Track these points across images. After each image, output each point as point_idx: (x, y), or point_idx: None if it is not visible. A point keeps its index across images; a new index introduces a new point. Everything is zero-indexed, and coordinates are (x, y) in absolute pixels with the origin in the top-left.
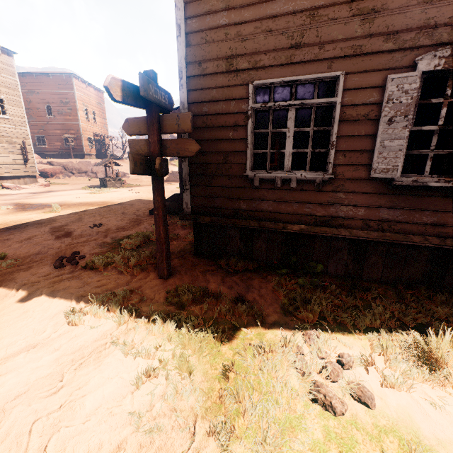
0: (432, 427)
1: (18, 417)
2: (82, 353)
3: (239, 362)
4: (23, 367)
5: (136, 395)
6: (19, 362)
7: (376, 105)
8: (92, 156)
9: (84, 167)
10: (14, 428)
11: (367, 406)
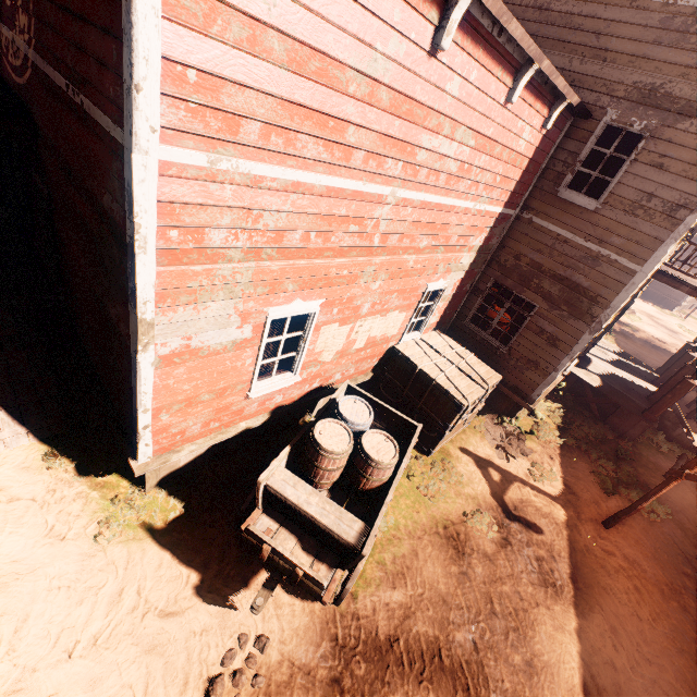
0: None
1: None
2: None
3: None
4: None
5: None
6: None
7: None
8: None
9: None
10: None
11: None
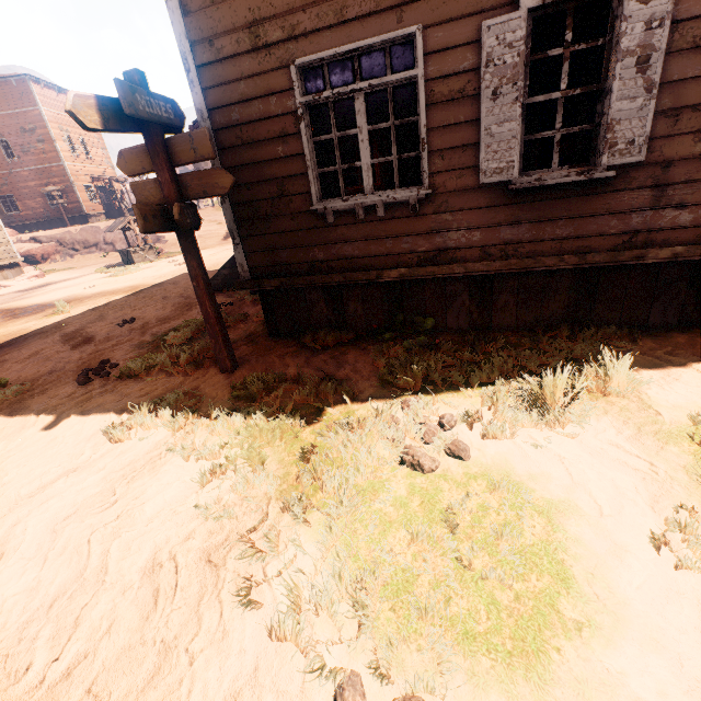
0: (528, 466)
1: (73, 534)
2: (133, 467)
3: (321, 444)
4: (65, 491)
5: (202, 493)
6: (60, 487)
7: (474, 72)
8: (99, 216)
9: (91, 237)
10: (71, 542)
11: (461, 459)
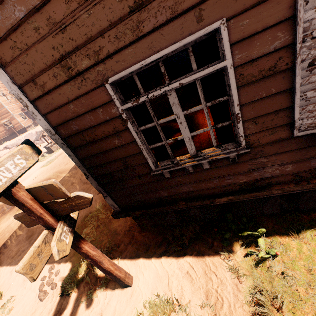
0: None
1: None
2: None
3: None
4: None
5: None
6: None
7: (285, 48)
8: (31, 125)
9: (30, 139)
10: None
11: None
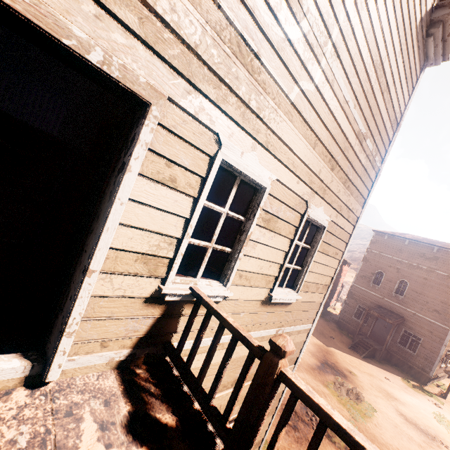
0: None
1: None
2: None
3: None
4: None
5: None
6: None
7: None
8: None
9: None
10: None
11: None
